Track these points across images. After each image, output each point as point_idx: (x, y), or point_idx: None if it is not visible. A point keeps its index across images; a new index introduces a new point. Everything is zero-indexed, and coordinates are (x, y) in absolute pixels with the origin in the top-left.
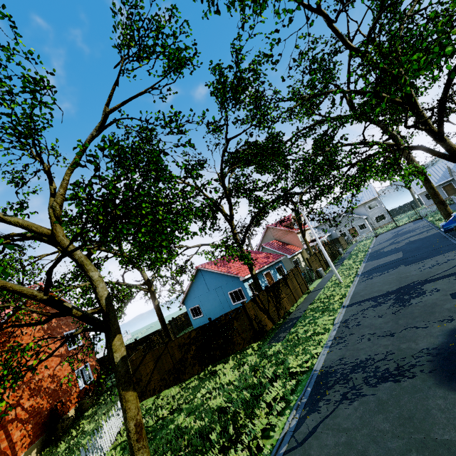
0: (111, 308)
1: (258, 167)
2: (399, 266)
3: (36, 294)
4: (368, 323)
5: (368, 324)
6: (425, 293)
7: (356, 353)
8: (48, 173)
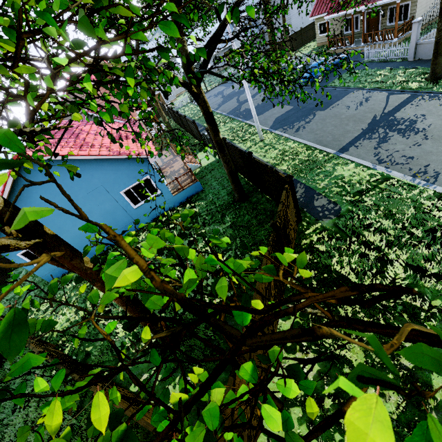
0: None
1: None
2: (313, 112)
3: None
4: (418, 153)
5: (422, 154)
6: (416, 120)
7: None
8: None
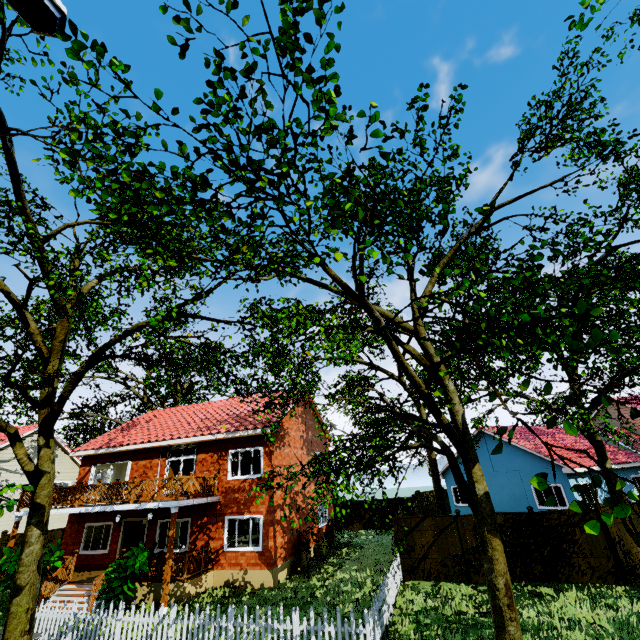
0: (467, 428)
1: None
2: None
3: (421, 385)
4: None
5: None
6: None
7: None
8: (411, 269)
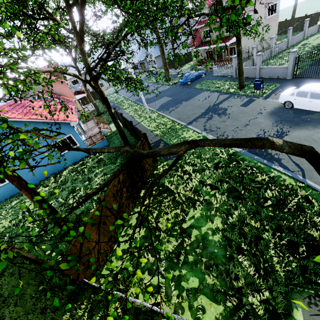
0: None
1: None
2: (181, 102)
3: None
4: (223, 125)
5: (224, 126)
6: (227, 108)
7: (247, 136)
8: None
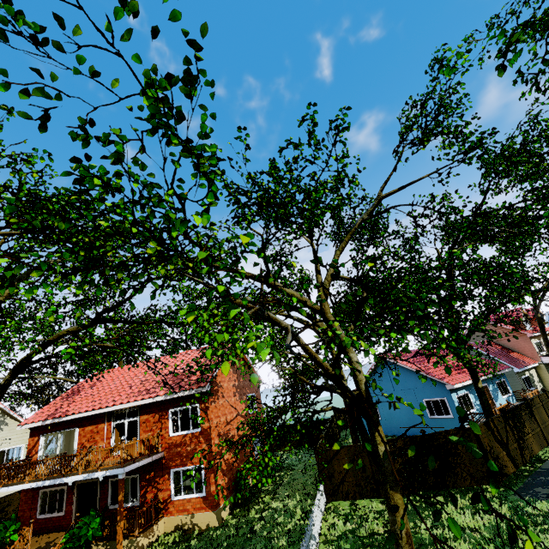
0: (369, 395)
1: (503, 245)
2: None
3: (328, 368)
4: None
5: None
6: None
7: None
8: (315, 251)
